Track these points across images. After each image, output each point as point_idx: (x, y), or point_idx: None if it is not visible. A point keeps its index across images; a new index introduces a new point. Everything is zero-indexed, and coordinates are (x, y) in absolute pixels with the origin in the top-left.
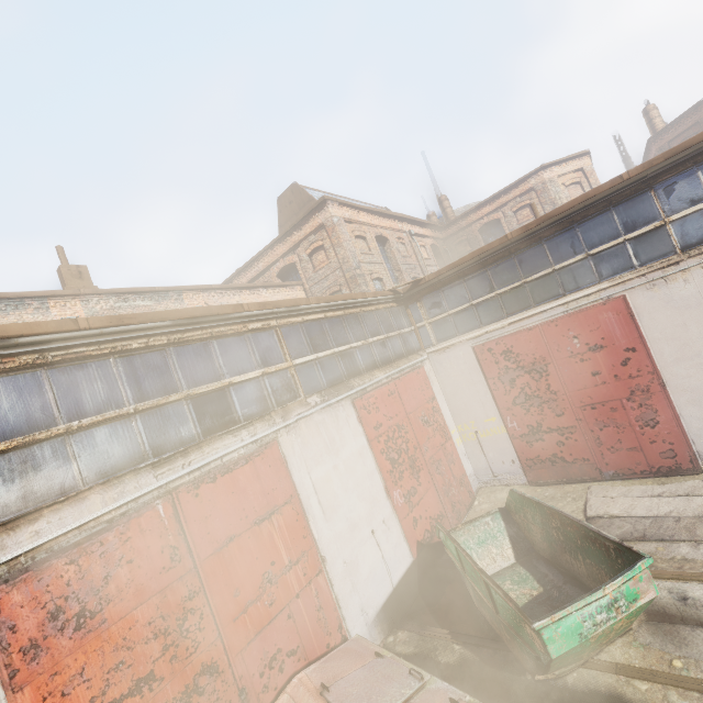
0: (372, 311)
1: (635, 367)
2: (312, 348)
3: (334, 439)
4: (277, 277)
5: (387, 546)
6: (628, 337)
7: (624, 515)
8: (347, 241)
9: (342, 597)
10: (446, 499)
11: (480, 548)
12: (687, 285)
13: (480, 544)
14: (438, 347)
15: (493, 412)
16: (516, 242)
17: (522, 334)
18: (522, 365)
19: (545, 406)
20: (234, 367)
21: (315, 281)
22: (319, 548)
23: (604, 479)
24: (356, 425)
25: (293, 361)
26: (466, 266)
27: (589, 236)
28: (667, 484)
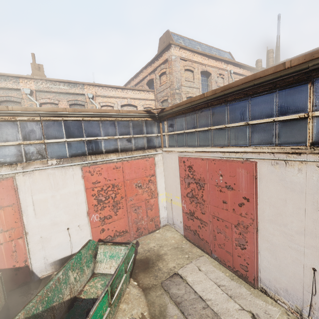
0: (128, 120)
1: (245, 210)
2: (65, 135)
3: (58, 183)
4: (146, 84)
5: (76, 236)
6: (248, 191)
7: (190, 284)
8: (177, 71)
9: (33, 250)
10: (134, 225)
11: (109, 259)
12: (299, 173)
13: (111, 257)
14: (167, 149)
15: (179, 194)
16: (211, 99)
17: (198, 160)
18: (194, 177)
19: (198, 205)
20: (0, 137)
21: (159, 91)
22: (25, 228)
23: (212, 256)
24: (79, 179)
25: (45, 140)
26: (185, 107)
27: (253, 109)
28: (233, 282)
